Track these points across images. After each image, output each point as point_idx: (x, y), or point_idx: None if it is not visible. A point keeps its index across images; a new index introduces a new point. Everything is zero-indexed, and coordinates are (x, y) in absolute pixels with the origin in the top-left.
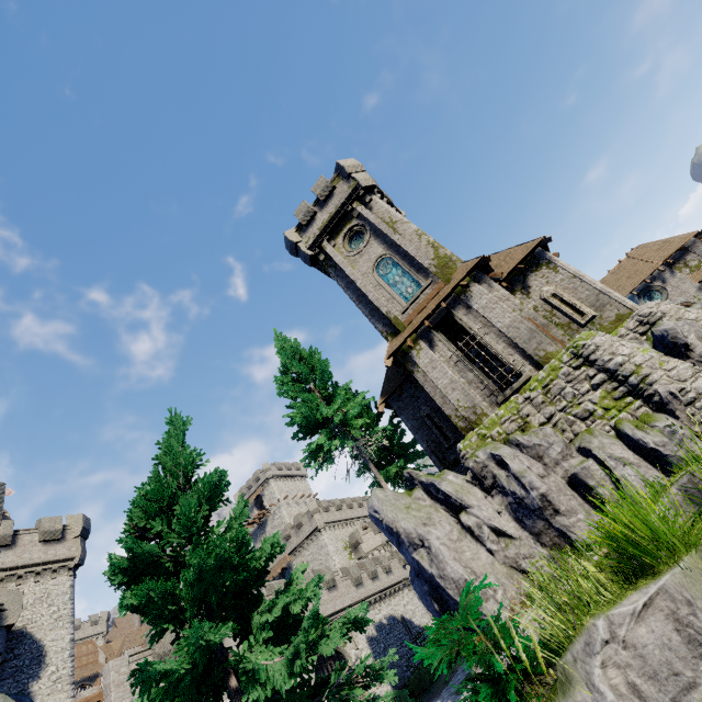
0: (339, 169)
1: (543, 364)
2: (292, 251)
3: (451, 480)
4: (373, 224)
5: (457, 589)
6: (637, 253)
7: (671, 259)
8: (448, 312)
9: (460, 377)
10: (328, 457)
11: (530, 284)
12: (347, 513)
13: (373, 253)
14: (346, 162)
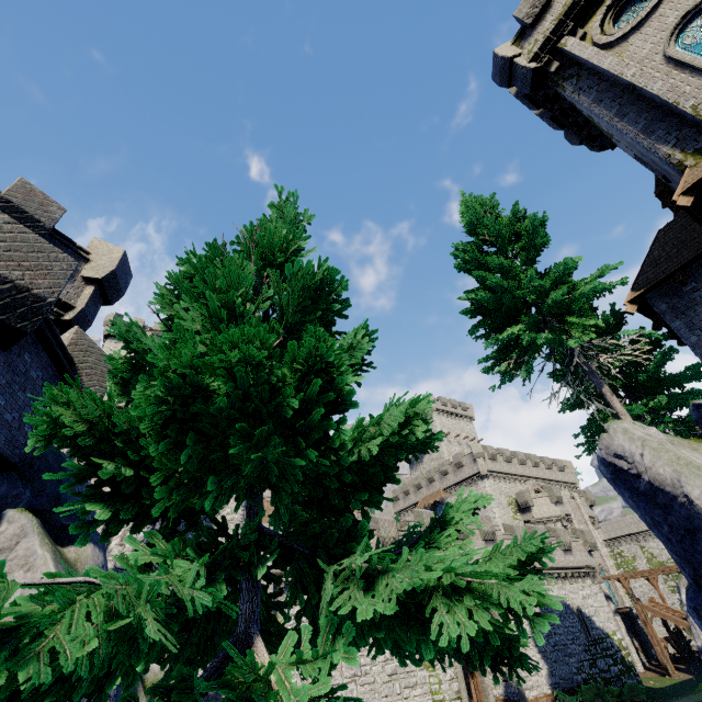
0: None
1: None
2: (502, 78)
3: None
4: None
5: None
6: None
7: None
8: None
9: None
10: (525, 360)
11: None
12: (517, 468)
13: (673, 12)
14: None
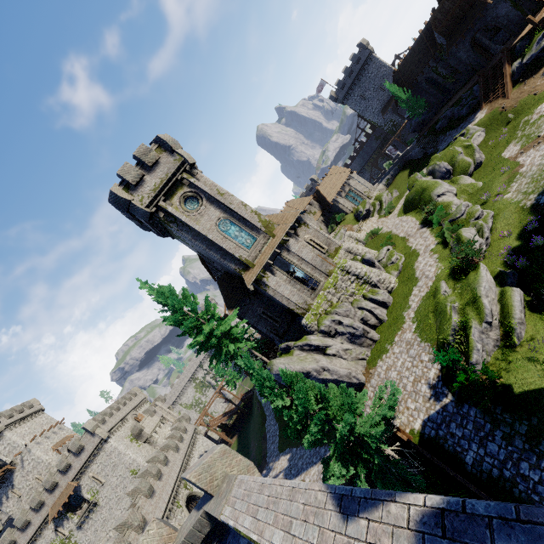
0: (161, 142)
1: (330, 276)
2: (122, 207)
3: (313, 339)
4: (205, 193)
5: (348, 377)
6: (291, 204)
7: (306, 209)
8: (278, 254)
9: (293, 288)
10: (236, 356)
11: (299, 234)
12: (119, 415)
13: (212, 215)
14: (166, 138)
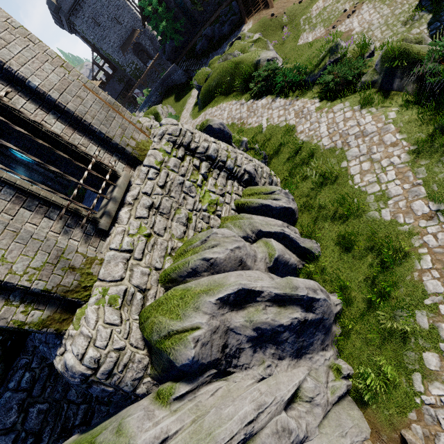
0: None
1: (141, 158)
2: None
3: (156, 442)
4: None
5: None
6: None
7: None
8: None
9: None
10: None
11: None
12: None
13: None
14: None
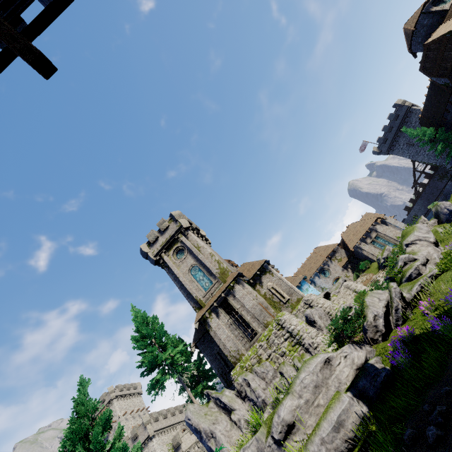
0: (172, 216)
1: (266, 327)
2: (144, 256)
3: (227, 395)
4: (189, 246)
5: None
6: (317, 251)
7: (330, 255)
8: (225, 298)
9: (231, 334)
10: (162, 387)
11: (262, 281)
12: (171, 420)
13: (189, 262)
14: (175, 213)
